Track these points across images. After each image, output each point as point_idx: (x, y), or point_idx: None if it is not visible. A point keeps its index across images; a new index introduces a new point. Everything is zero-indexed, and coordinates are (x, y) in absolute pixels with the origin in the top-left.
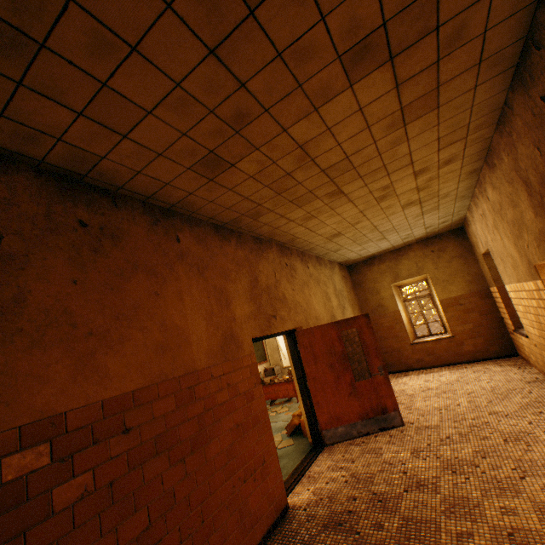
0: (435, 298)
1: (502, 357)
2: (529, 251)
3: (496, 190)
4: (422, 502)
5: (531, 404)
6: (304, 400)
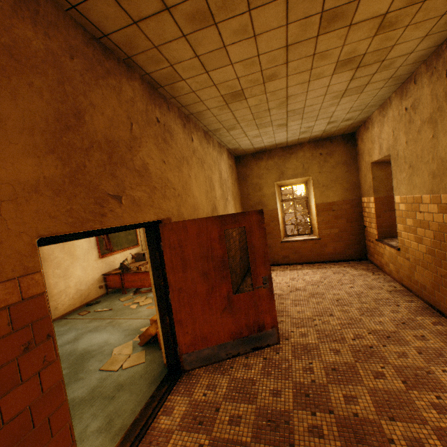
0: (311, 201)
1: (355, 260)
2: None
3: None
4: None
5: (407, 323)
6: (162, 317)
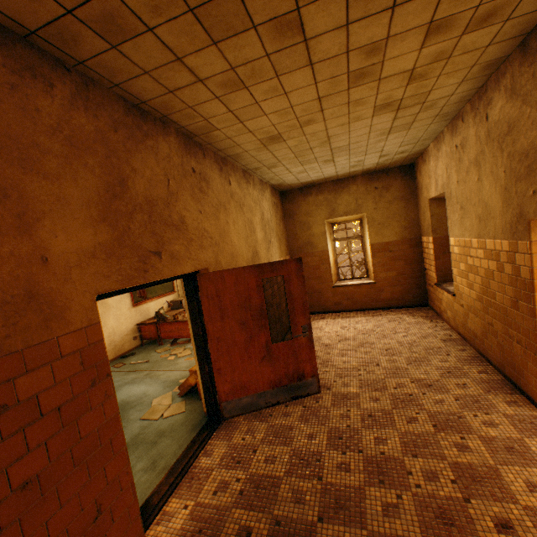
0: (366, 241)
1: (414, 306)
2: (534, 200)
3: (517, 99)
4: None
5: (453, 372)
6: (202, 366)
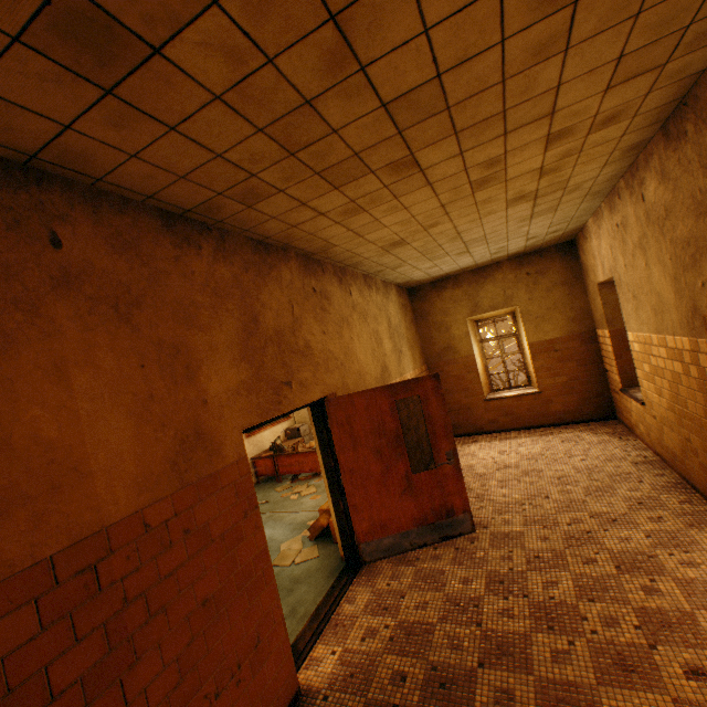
0: (523, 340)
1: (597, 420)
2: (704, 293)
3: (668, 183)
4: (507, 693)
5: (645, 503)
6: (335, 501)
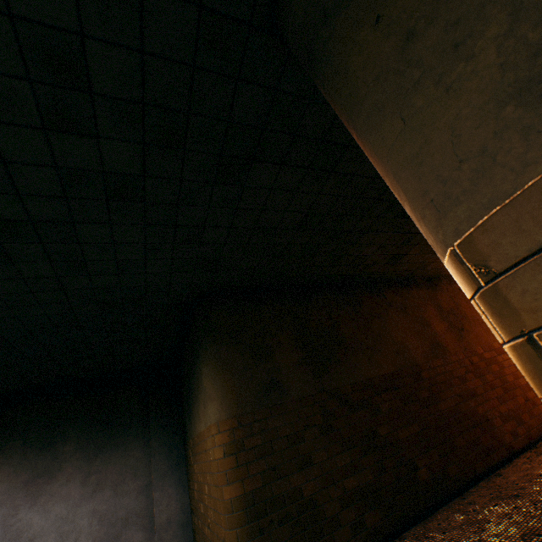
0: None
1: None
2: None
3: None
4: None
5: None
6: None
